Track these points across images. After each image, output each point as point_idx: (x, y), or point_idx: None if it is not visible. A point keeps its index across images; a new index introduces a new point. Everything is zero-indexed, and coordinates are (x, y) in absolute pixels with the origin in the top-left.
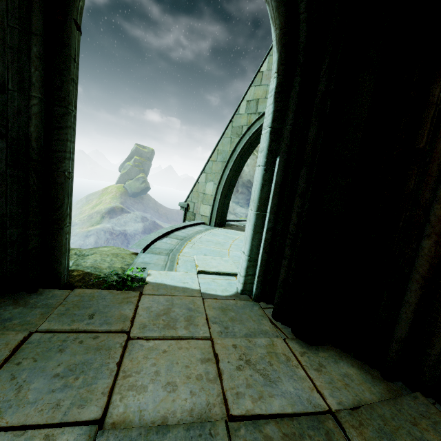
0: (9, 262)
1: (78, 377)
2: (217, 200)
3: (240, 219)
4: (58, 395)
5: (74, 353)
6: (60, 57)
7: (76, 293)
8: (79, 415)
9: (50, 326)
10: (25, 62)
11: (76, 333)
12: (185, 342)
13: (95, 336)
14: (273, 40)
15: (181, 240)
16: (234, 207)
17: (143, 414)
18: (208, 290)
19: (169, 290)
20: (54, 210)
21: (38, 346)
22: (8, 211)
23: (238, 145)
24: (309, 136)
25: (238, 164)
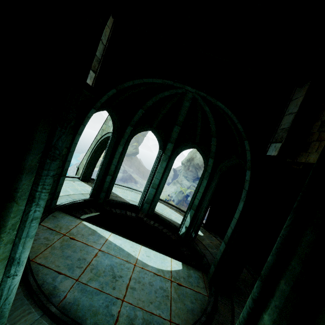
0: None
1: None
2: (84, 169)
3: None
4: None
5: None
6: None
7: None
8: None
9: None
10: None
11: None
12: None
13: None
14: None
15: None
16: (182, 179)
17: None
18: None
19: None
20: None
21: None
22: None
23: (94, 147)
24: None
25: (94, 155)
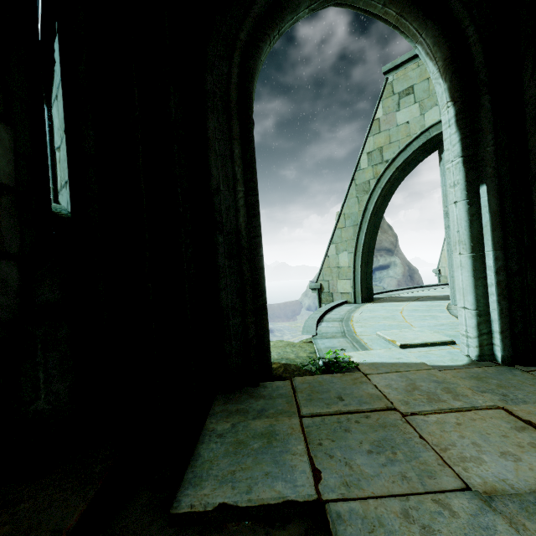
0: (235, 355)
1: (395, 452)
2: (357, 271)
3: (383, 290)
4: (394, 469)
5: (362, 431)
6: (249, 153)
7: (300, 381)
8: (439, 484)
9: (311, 410)
10: (229, 164)
11: (342, 414)
12: (471, 413)
13: (365, 416)
14: (435, 74)
15: (341, 321)
16: None
17: (510, 483)
18: (433, 362)
19: (390, 367)
20: (258, 296)
21: (319, 428)
22: (229, 302)
23: (368, 203)
24: (532, 147)
25: (373, 223)
